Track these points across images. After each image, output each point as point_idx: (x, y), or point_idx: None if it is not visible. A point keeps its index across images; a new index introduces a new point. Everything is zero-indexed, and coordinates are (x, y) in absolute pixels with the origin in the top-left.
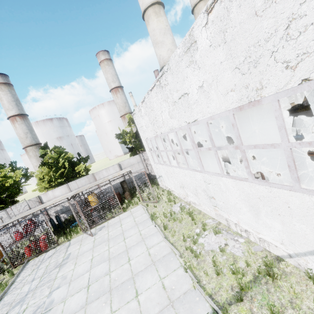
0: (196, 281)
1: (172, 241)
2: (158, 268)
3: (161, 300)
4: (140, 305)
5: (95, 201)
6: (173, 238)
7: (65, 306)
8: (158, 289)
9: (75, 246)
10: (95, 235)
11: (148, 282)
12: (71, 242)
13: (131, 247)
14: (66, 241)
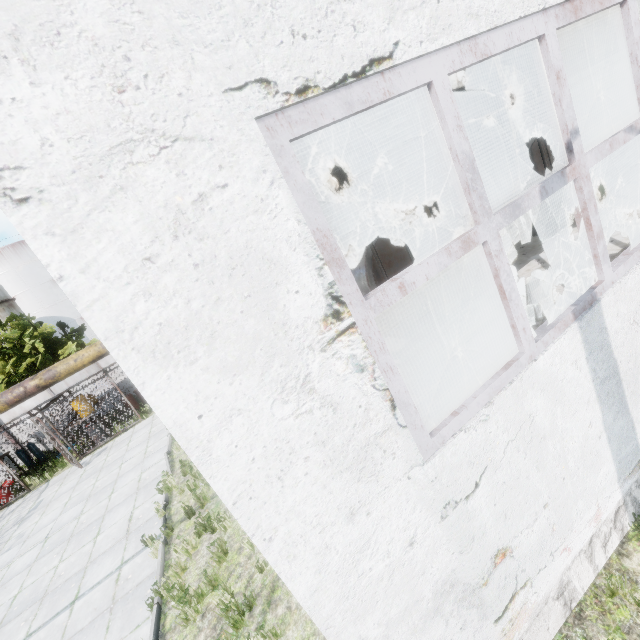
0: (166, 503)
1: (176, 456)
2: (138, 496)
3: (119, 534)
4: (94, 546)
5: (84, 410)
6: (179, 452)
7: (8, 570)
8: (123, 523)
9: (53, 488)
10: (88, 465)
11: (118, 517)
12: (50, 482)
13: (124, 474)
14: (45, 482)
